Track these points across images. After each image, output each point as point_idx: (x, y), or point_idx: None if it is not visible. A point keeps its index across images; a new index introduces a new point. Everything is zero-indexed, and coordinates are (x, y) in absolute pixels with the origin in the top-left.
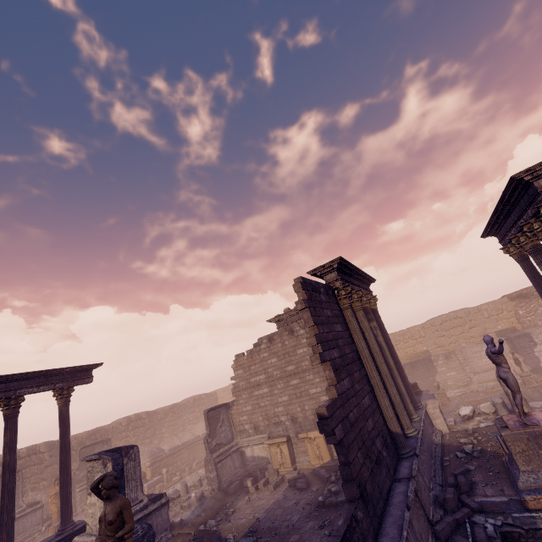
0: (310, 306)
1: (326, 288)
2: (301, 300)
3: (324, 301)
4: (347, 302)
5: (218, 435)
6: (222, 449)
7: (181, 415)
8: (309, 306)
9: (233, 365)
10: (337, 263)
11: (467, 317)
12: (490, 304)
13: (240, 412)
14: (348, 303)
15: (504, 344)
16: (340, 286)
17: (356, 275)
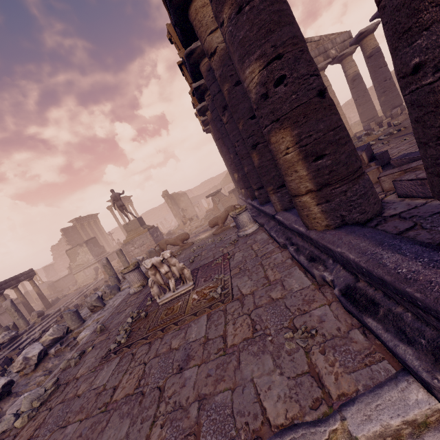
0: (65, 234)
1: (72, 227)
2: (62, 234)
3: (71, 231)
4: (80, 228)
5: (51, 274)
6: (54, 277)
7: (26, 281)
8: (65, 234)
9: (51, 250)
10: (75, 219)
11: (153, 211)
12: (160, 206)
13: (59, 265)
14: (80, 228)
15: (159, 220)
16: (77, 225)
17: (87, 217)
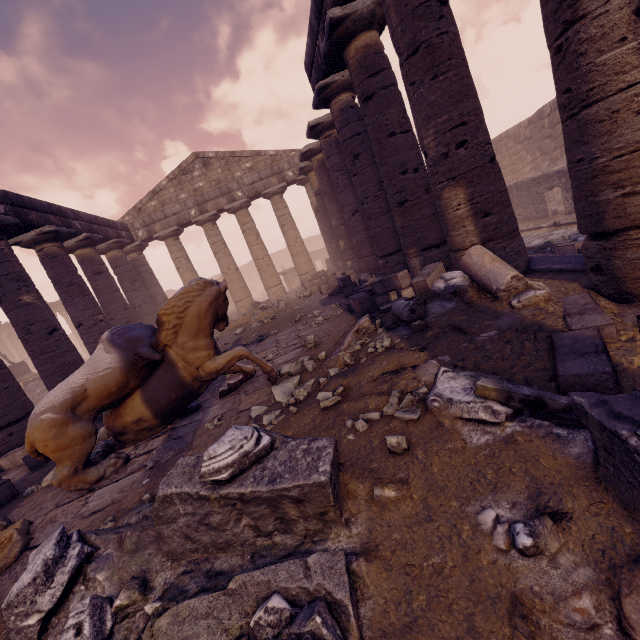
0: None
1: None
2: None
3: None
4: None
5: None
6: None
7: None
8: None
9: None
10: None
11: None
12: None
13: None
14: None
15: None
16: None
17: None
